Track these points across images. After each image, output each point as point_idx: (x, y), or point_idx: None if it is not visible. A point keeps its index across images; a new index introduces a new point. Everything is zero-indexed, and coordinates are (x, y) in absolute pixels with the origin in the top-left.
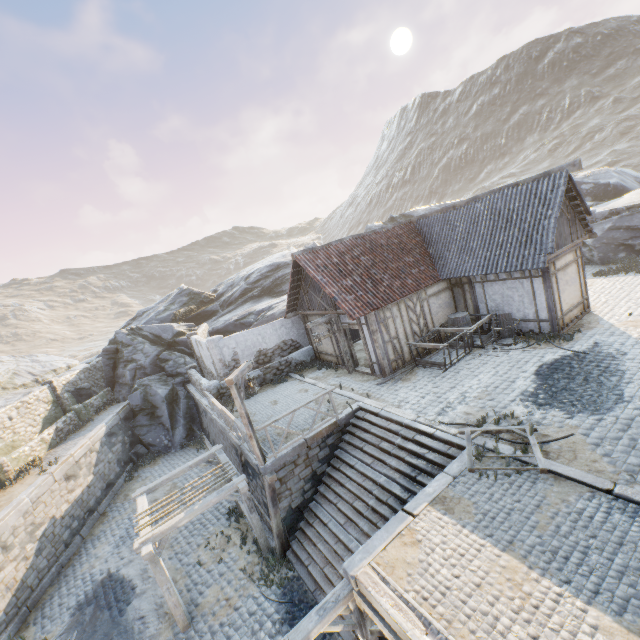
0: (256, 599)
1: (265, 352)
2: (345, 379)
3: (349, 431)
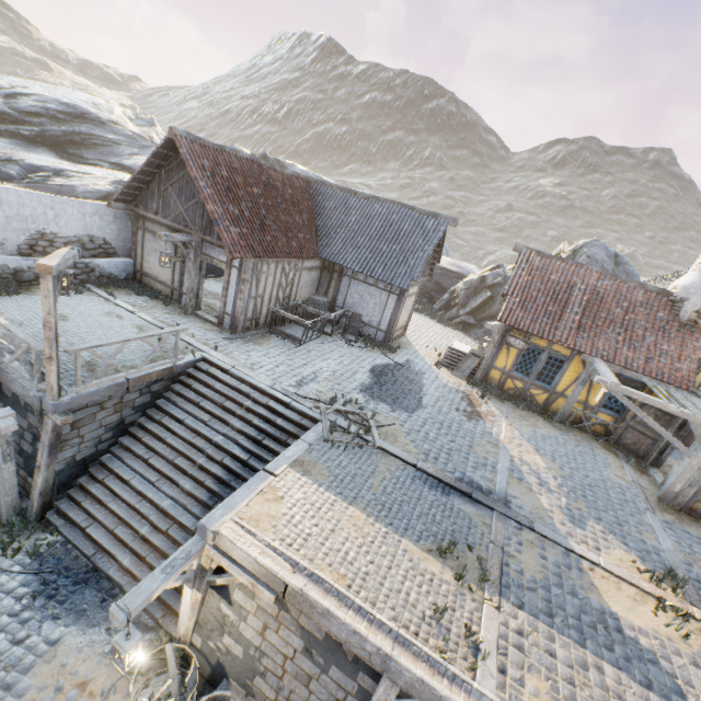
0: None
1: (52, 238)
2: (181, 320)
3: (183, 381)
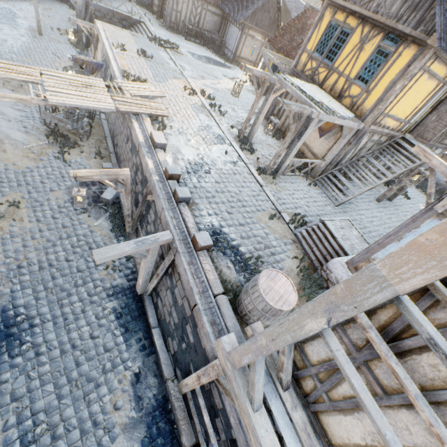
0: (70, 47)
1: None
2: (152, 18)
3: (134, 27)
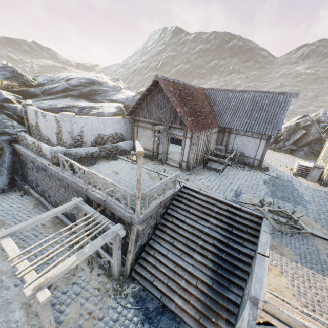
0: (116, 309)
1: (103, 136)
2: (161, 167)
3: (177, 199)
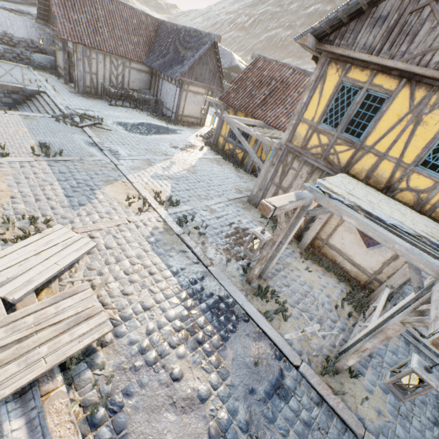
0: None
1: (11, 37)
2: (58, 83)
3: (32, 99)
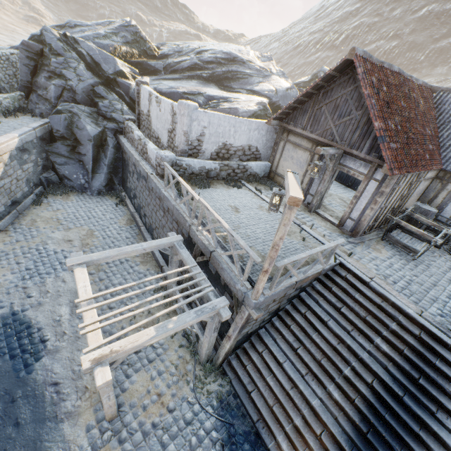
0: (191, 406)
1: (229, 147)
2: (307, 217)
3: (322, 281)
